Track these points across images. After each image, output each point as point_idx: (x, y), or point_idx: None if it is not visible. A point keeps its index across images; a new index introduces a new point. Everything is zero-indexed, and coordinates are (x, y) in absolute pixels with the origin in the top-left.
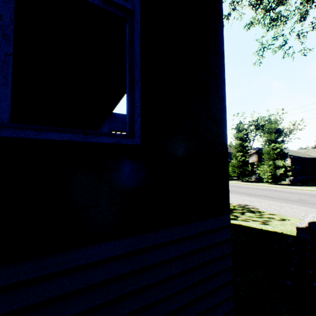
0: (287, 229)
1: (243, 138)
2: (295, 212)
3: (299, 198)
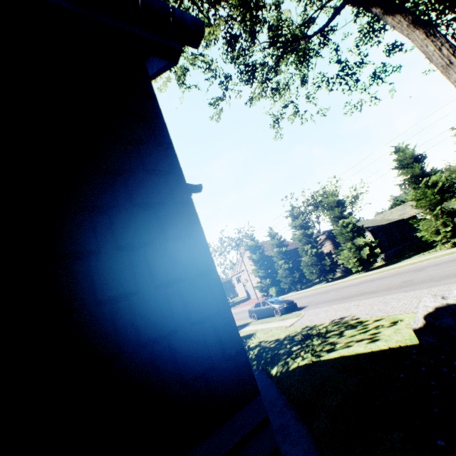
0: (405, 337)
1: (303, 224)
2: (405, 304)
3: (402, 281)
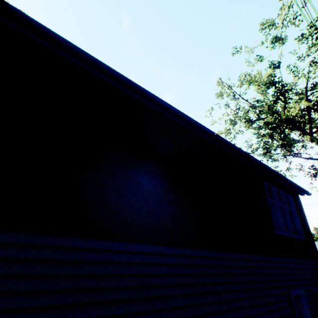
0: None
1: None
2: None
3: None
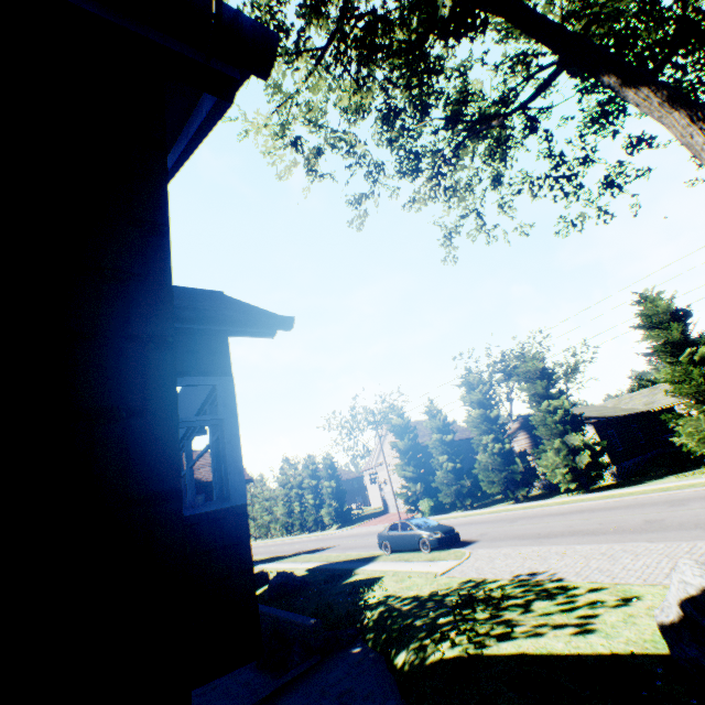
0: (644, 635)
1: (484, 400)
2: (647, 566)
3: (645, 519)
